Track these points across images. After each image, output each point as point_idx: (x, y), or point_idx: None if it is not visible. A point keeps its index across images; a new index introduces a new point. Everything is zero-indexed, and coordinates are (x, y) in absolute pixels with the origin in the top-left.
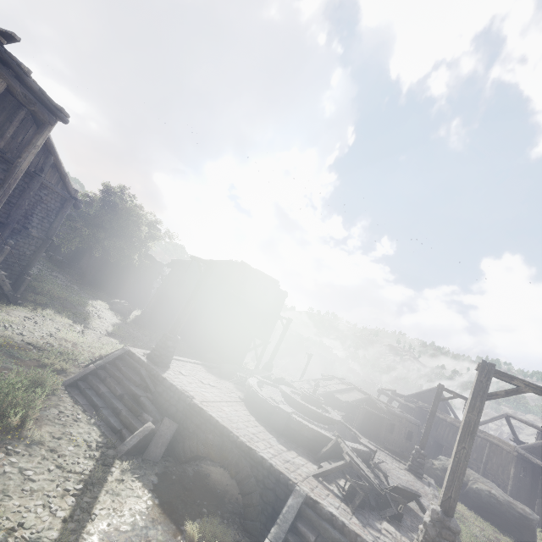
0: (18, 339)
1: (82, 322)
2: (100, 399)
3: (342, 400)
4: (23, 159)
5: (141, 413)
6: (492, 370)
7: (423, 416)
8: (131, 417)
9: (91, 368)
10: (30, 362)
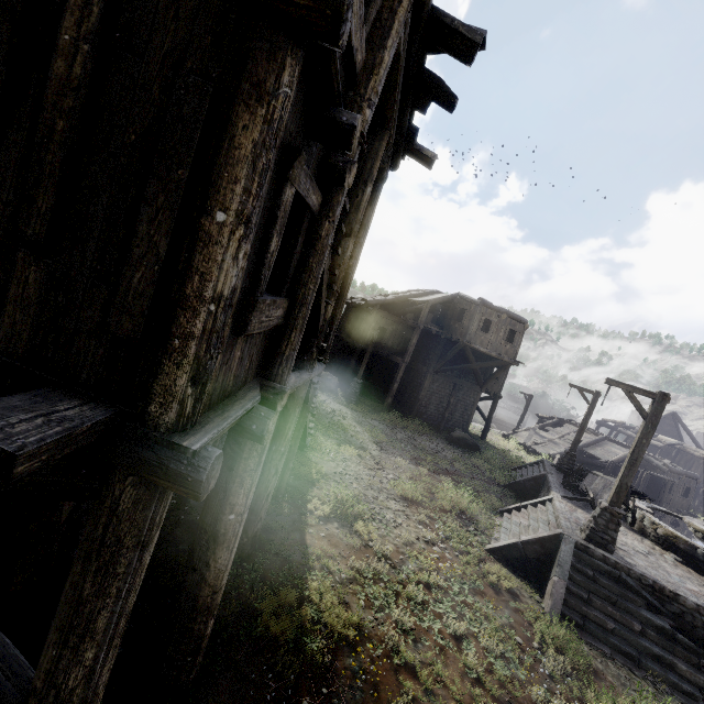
0: (411, 537)
1: (347, 438)
2: (614, 637)
3: (602, 460)
4: (354, 259)
5: (701, 662)
6: None
7: (666, 452)
8: (693, 670)
9: (561, 585)
10: (485, 589)
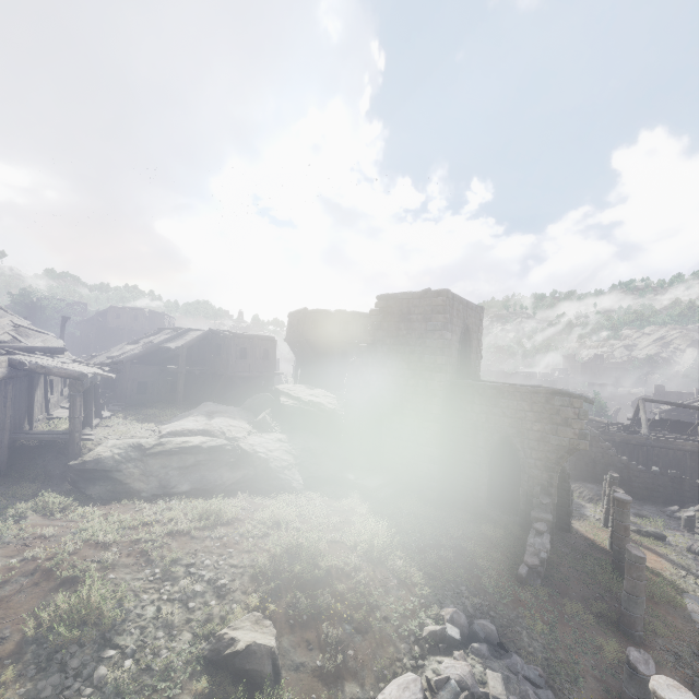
0: None
1: None
2: None
3: None
4: None
5: None
6: (63, 318)
7: None
8: None
9: None
10: None
